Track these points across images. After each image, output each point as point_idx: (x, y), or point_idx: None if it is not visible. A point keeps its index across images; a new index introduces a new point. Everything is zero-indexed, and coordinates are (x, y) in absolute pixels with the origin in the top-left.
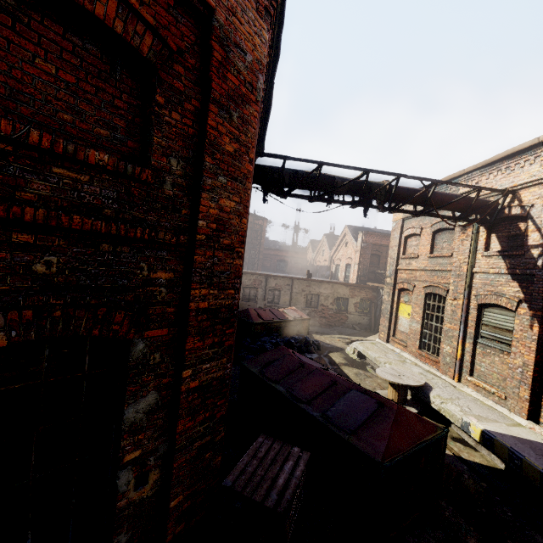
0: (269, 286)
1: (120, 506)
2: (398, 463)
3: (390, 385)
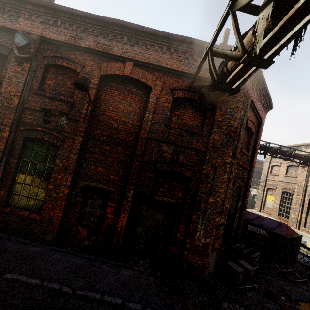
0: None
1: (234, 226)
2: (289, 238)
3: None
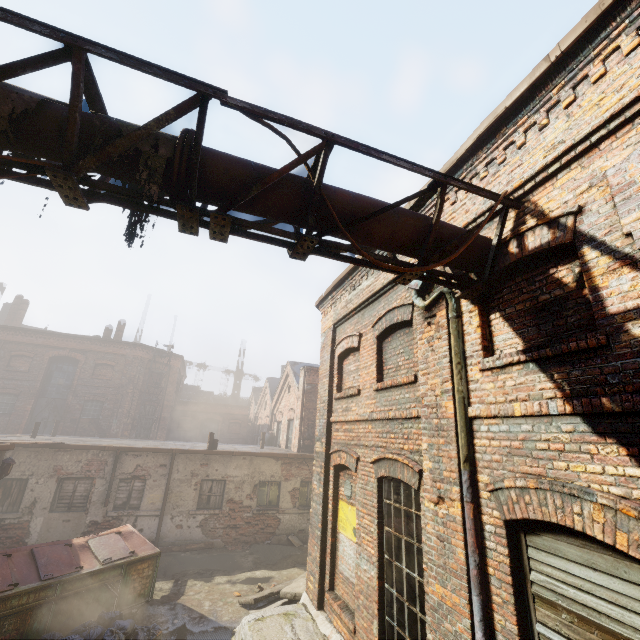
0: (121, 471)
1: None
2: None
3: None
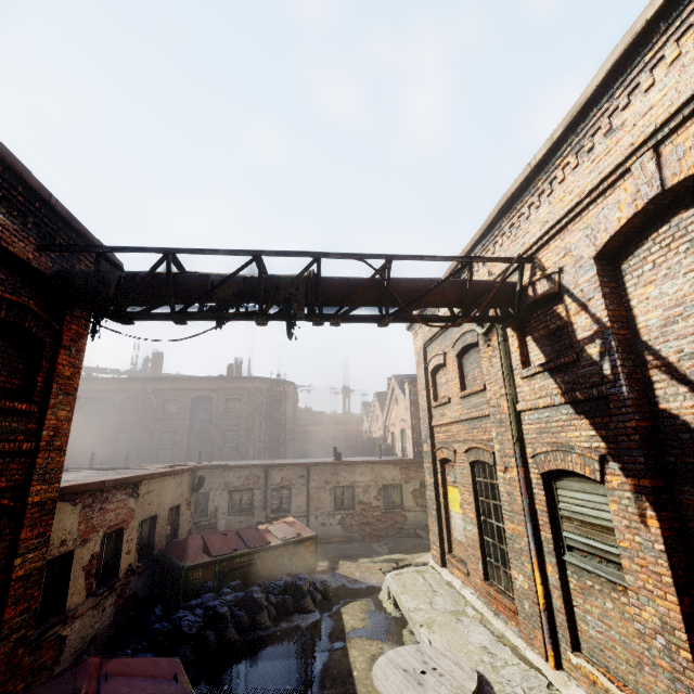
0: (271, 483)
1: None
2: None
3: None
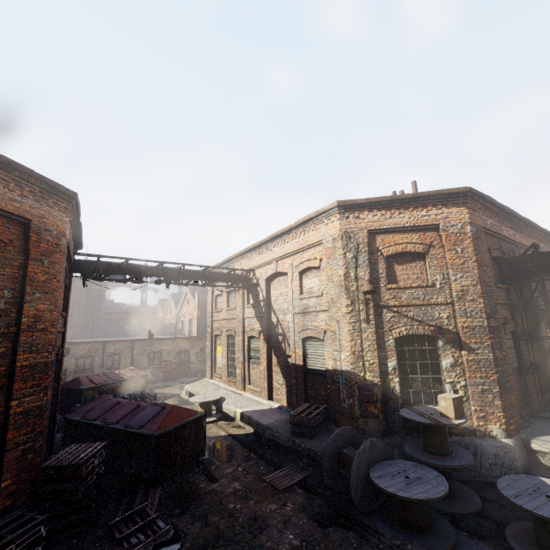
0: (107, 352)
1: None
2: (166, 434)
3: (200, 406)
